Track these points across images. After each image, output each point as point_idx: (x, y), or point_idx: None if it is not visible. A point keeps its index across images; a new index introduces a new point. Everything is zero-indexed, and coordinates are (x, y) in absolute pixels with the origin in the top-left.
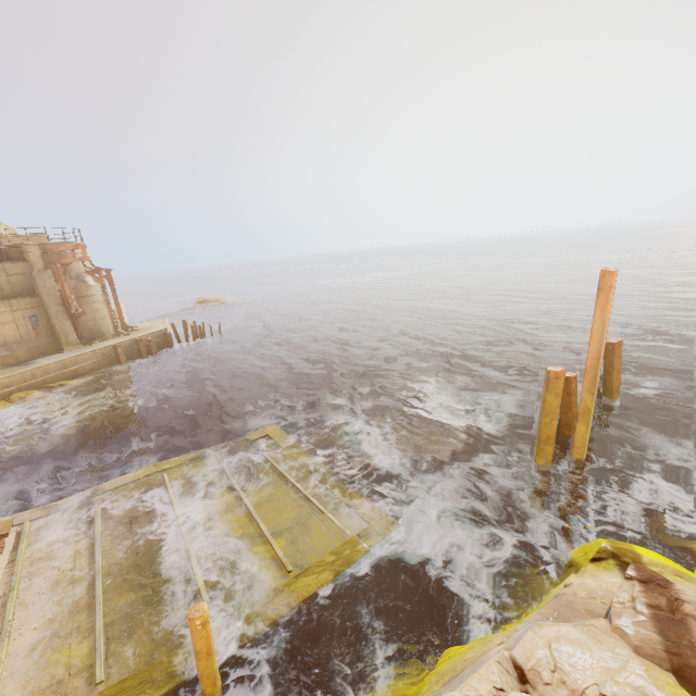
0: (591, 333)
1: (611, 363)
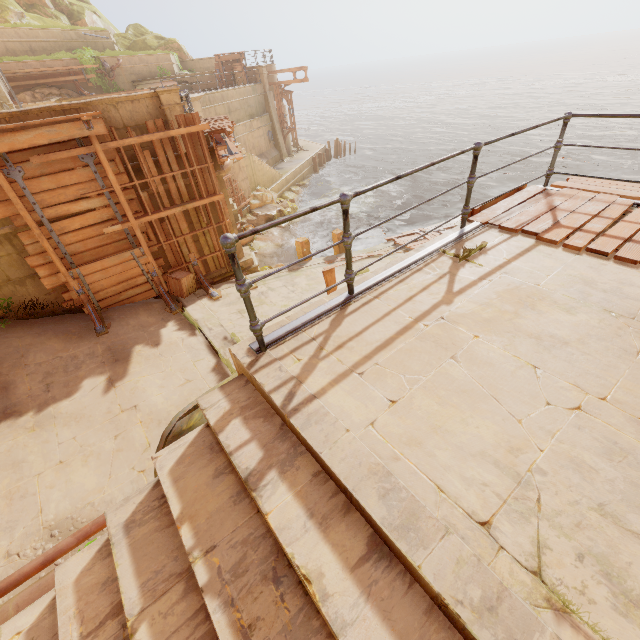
0: None
1: None
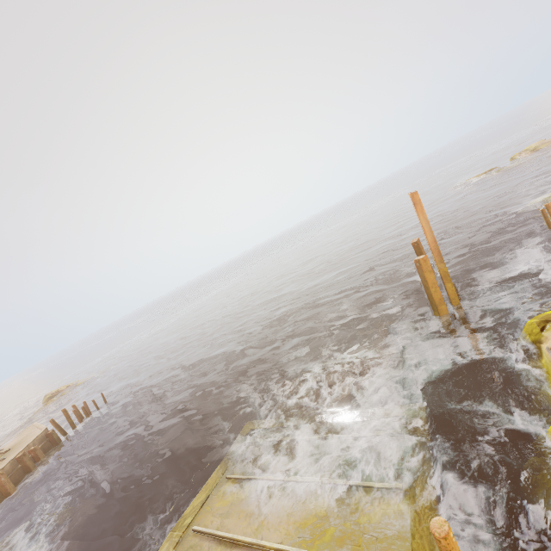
0: (423, 229)
1: (421, 253)
